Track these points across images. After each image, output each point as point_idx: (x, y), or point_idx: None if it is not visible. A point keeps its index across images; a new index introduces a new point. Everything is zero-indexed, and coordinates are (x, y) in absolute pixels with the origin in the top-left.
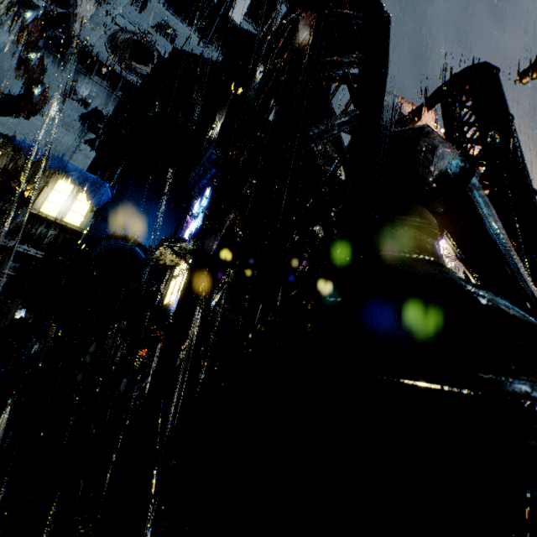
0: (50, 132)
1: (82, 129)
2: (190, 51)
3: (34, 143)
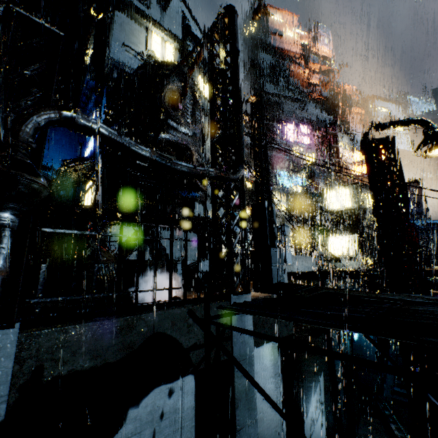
0: None
1: None
2: None
3: None
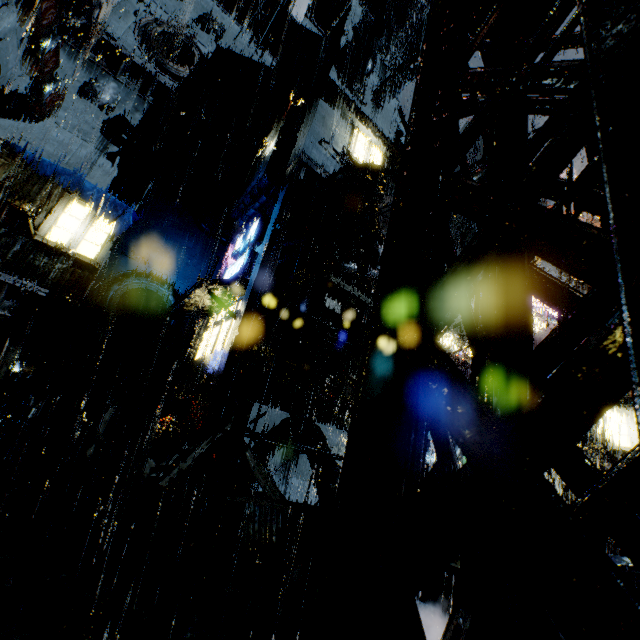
0: (63, 142)
1: (102, 140)
2: (239, 52)
3: (42, 153)
